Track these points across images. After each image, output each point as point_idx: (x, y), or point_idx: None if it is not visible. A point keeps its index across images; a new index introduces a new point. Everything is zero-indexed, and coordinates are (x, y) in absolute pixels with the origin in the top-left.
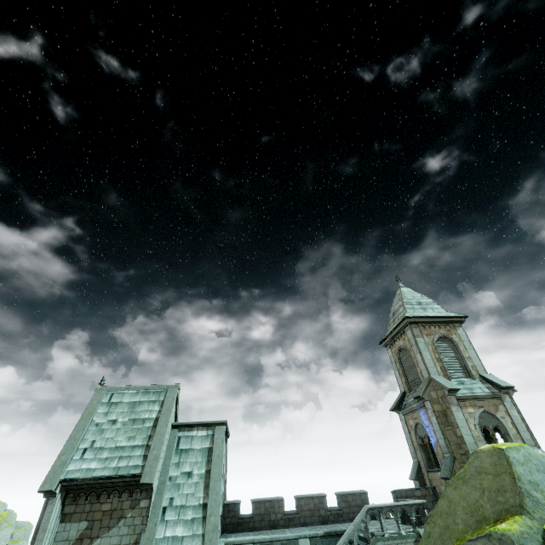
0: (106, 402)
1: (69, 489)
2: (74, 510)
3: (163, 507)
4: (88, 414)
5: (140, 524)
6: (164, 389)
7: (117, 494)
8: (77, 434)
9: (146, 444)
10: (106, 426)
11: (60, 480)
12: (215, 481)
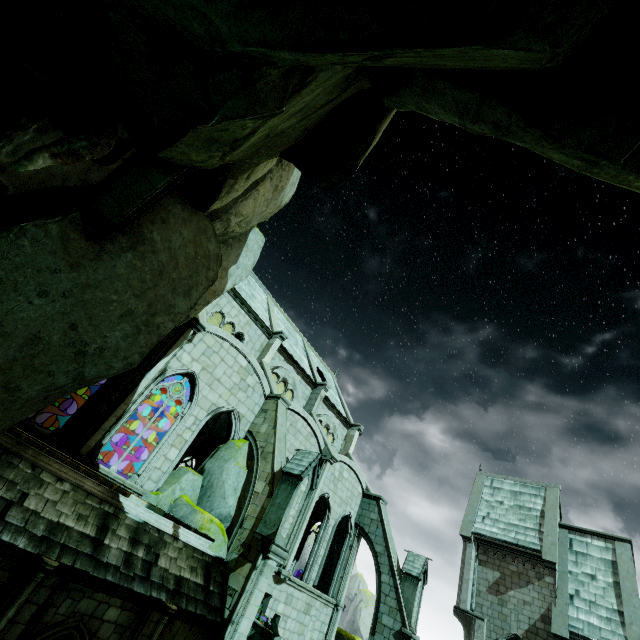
0: (489, 485)
1: (479, 541)
2: (486, 559)
3: (568, 592)
4: (476, 490)
5: (549, 595)
6: (543, 486)
7: (520, 561)
8: (474, 503)
9: (538, 529)
10: (494, 504)
11: (472, 532)
12: (628, 593)
